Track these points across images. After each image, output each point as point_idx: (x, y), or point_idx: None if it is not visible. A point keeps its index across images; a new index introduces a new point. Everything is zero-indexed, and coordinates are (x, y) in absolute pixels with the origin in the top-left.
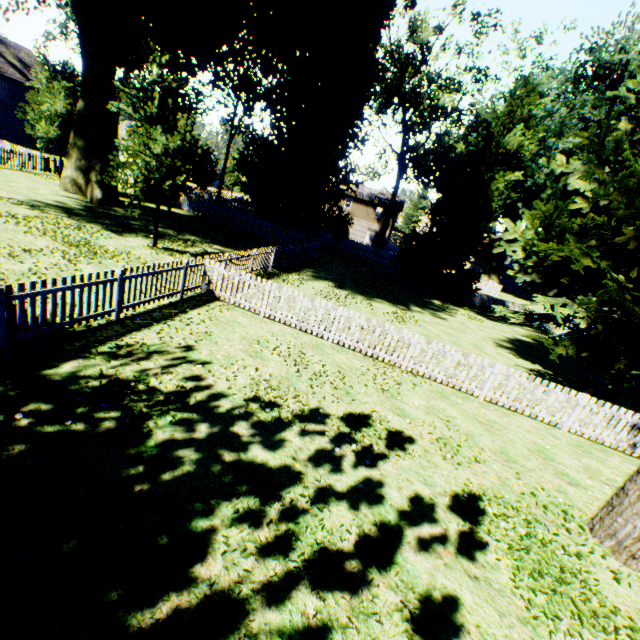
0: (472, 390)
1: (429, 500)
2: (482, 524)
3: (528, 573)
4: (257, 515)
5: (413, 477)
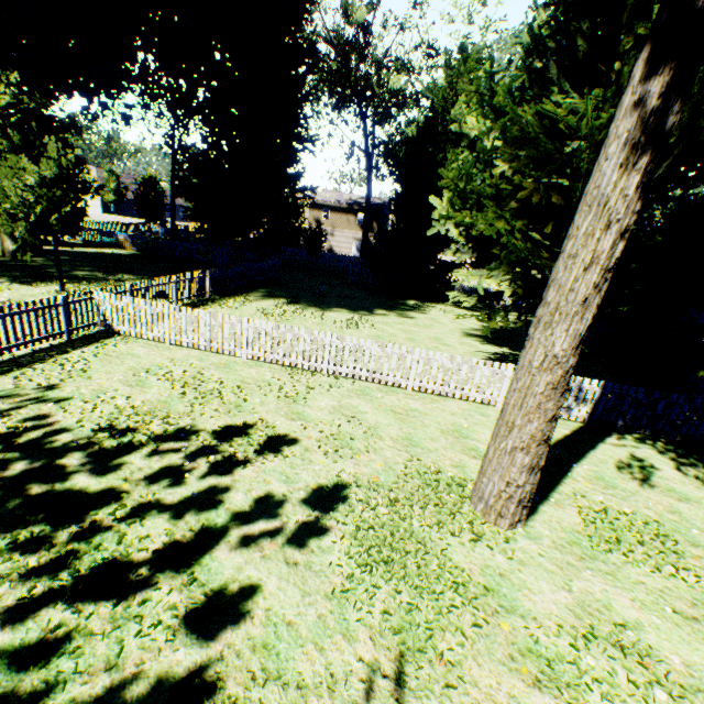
0: (399, 382)
1: (281, 497)
2: (336, 511)
3: (365, 550)
4: (42, 542)
5: (274, 477)
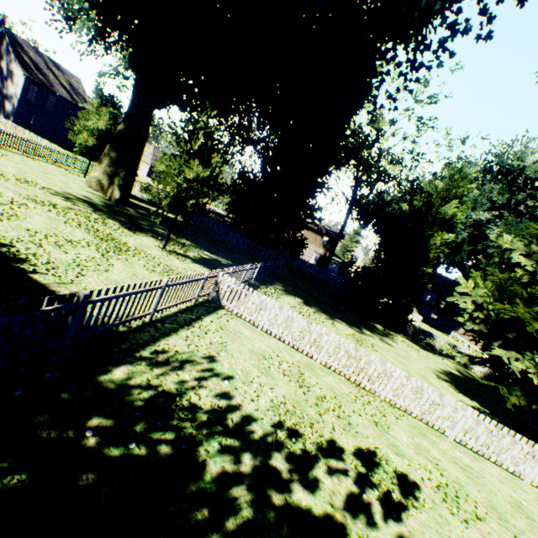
0: (444, 429)
1: None
2: None
3: None
4: None
5: (436, 537)
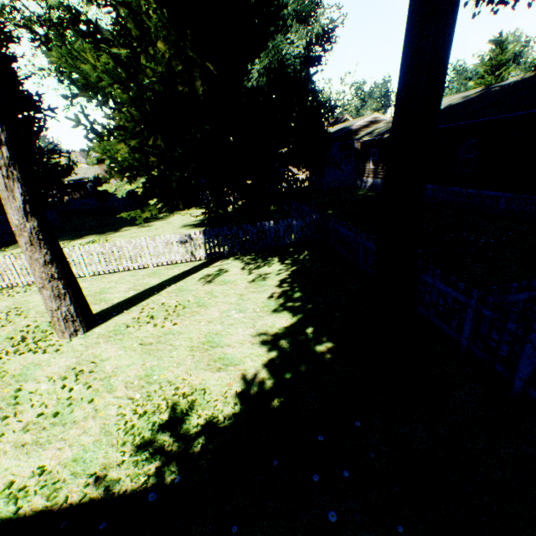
0: (78, 274)
1: None
2: None
3: None
4: None
5: None
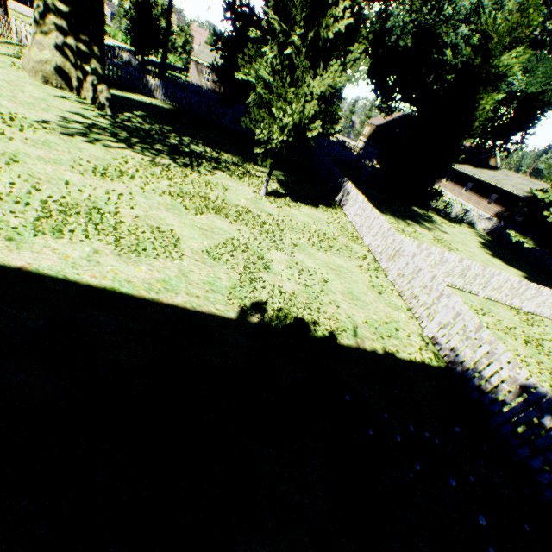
0: None
1: None
2: None
3: None
4: None
5: None
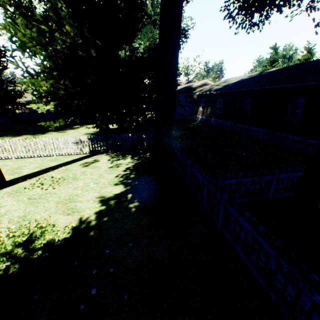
0: (7, 156)
1: None
2: None
3: None
4: None
5: None
